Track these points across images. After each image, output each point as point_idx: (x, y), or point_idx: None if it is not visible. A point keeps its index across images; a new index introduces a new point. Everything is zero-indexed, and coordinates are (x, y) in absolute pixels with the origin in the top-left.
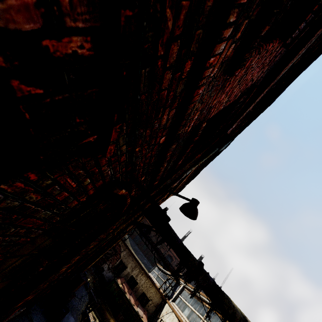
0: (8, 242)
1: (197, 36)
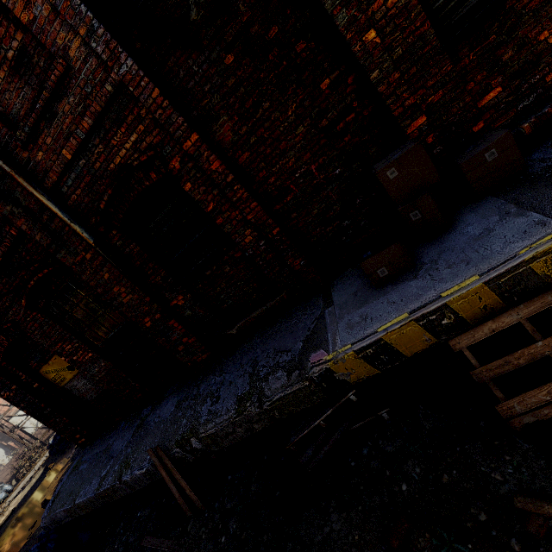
0: (59, 334)
1: None
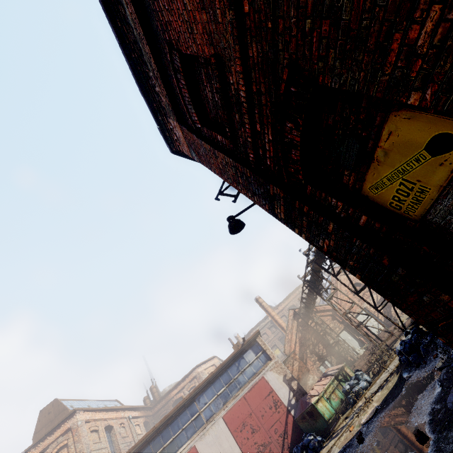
0: None
1: (256, 101)
